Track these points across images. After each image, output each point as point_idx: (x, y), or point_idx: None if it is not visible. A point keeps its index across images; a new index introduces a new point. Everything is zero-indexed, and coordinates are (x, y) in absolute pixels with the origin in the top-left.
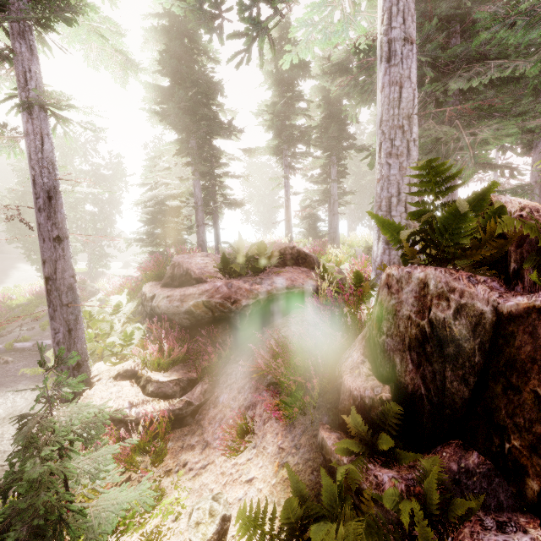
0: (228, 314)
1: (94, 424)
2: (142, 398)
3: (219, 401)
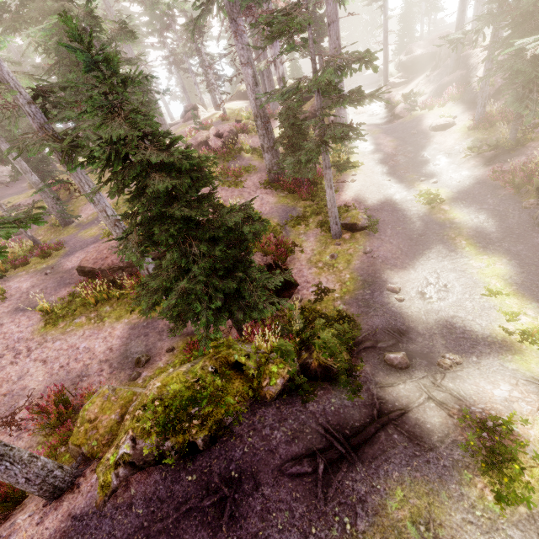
0: (420, 61)
1: (392, 83)
2: (399, 80)
3: (414, 79)
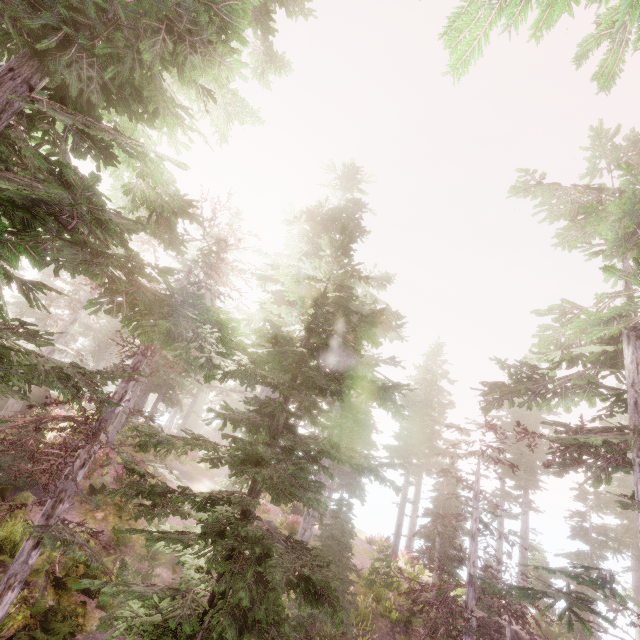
0: None
1: None
2: None
3: None
